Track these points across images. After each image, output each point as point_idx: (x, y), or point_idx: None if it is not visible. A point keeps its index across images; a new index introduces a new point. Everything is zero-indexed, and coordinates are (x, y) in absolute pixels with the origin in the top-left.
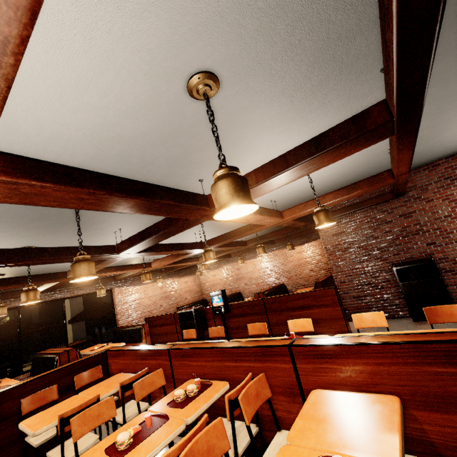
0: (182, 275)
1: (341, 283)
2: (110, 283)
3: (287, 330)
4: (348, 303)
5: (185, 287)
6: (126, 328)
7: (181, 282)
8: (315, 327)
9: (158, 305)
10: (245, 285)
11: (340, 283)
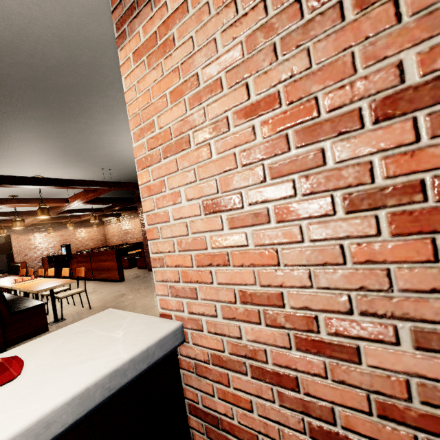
0: (85, 226)
1: (146, 245)
2: (7, 230)
3: (98, 274)
4: (148, 260)
5: (87, 236)
6: (14, 264)
7: (84, 232)
8: (108, 273)
9: (57, 249)
10: (131, 239)
11: (146, 246)
